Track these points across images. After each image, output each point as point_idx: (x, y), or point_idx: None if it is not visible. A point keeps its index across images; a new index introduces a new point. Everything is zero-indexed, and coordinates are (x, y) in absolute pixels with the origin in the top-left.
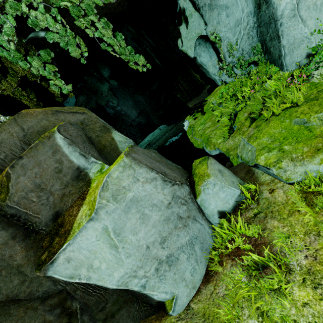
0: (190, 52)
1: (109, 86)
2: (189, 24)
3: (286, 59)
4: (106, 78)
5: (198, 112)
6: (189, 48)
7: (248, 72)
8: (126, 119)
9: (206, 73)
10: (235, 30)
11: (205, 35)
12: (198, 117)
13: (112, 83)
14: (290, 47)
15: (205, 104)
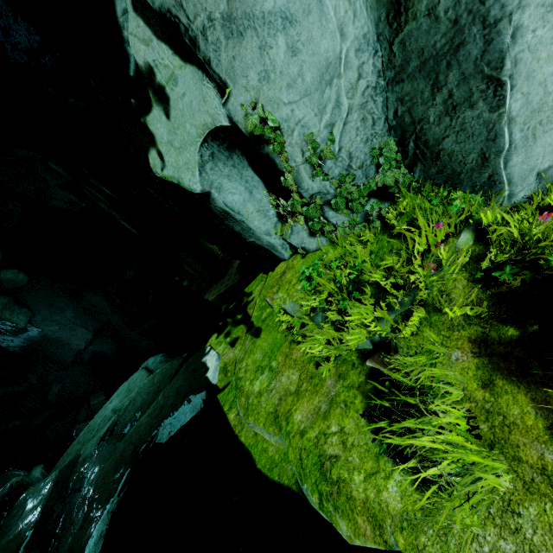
0: (189, 178)
1: None
2: (172, 104)
3: (512, 163)
4: None
5: (238, 325)
6: (183, 168)
7: (368, 217)
8: (59, 352)
9: (244, 234)
10: (323, 96)
11: (227, 125)
12: (243, 342)
13: (9, 277)
14: (529, 123)
15: (248, 301)
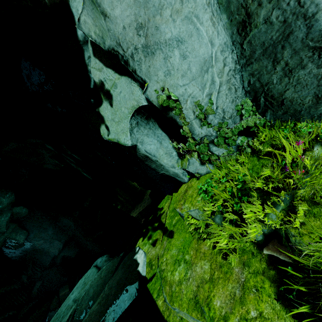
0: (124, 138)
1: (11, 216)
2: (114, 98)
3: None
4: (7, 206)
5: (156, 230)
6: (120, 133)
7: (239, 148)
8: (42, 258)
9: (157, 169)
10: (203, 79)
11: (146, 104)
12: (161, 242)
13: (17, 211)
14: None
15: (161, 214)
